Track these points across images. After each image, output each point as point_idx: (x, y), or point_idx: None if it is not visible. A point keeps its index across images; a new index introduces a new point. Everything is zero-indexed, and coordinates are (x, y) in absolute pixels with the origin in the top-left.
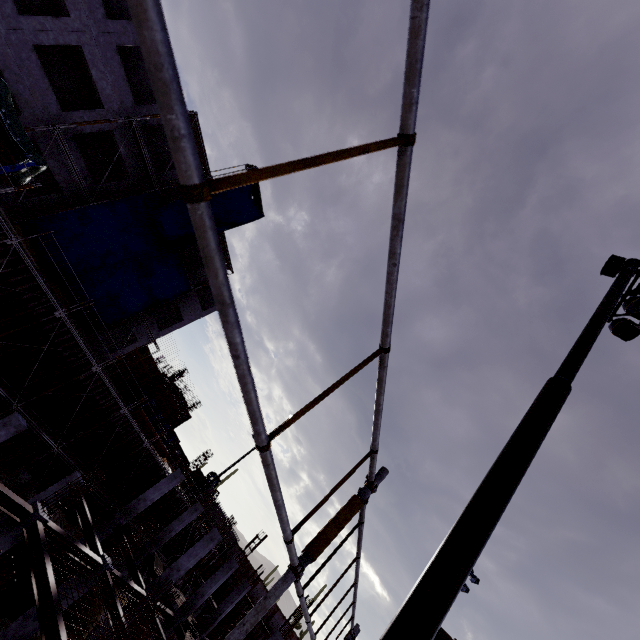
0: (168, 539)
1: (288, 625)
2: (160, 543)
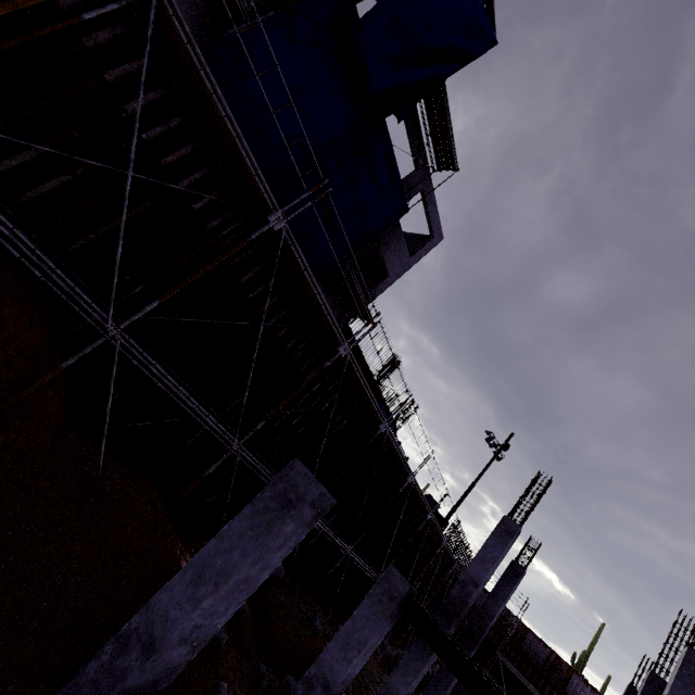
0: (488, 629)
1: (598, 694)
2: (480, 639)
